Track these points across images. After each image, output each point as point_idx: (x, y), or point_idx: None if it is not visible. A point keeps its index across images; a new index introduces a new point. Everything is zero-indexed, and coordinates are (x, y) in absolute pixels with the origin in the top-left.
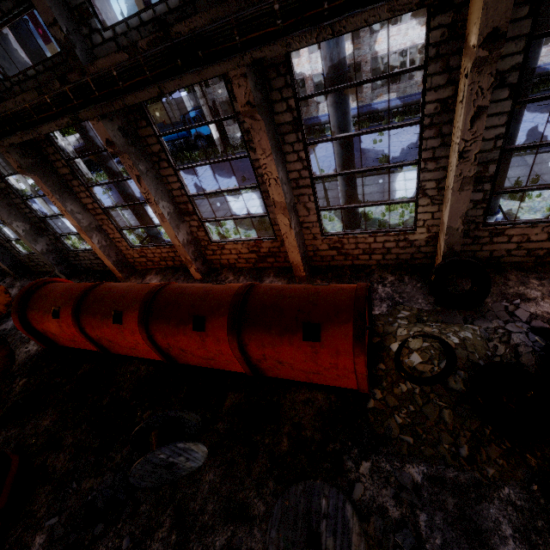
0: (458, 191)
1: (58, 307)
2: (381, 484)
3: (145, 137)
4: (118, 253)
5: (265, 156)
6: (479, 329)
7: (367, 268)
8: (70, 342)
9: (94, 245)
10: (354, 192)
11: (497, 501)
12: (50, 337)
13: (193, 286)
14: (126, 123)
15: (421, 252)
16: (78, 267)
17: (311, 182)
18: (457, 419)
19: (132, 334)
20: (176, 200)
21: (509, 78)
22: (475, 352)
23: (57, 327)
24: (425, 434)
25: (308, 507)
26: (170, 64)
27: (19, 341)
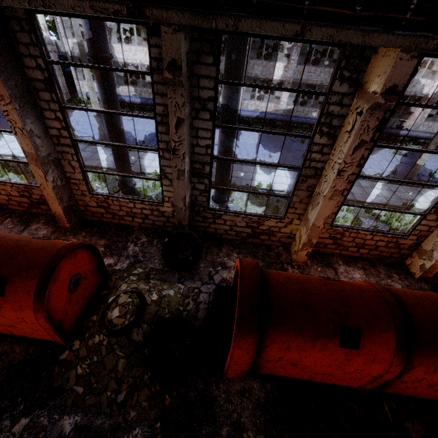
0: (177, 179)
1: None
2: None
3: None
4: None
5: (4, 103)
6: (184, 288)
7: (129, 228)
8: None
9: None
10: (125, 163)
11: None
12: None
13: None
14: None
15: (170, 221)
16: None
17: (72, 143)
18: (128, 367)
19: None
20: None
21: (208, 105)
22: (167, 308)
23: None
24: (97, 383)
25: None
26: None
27: None
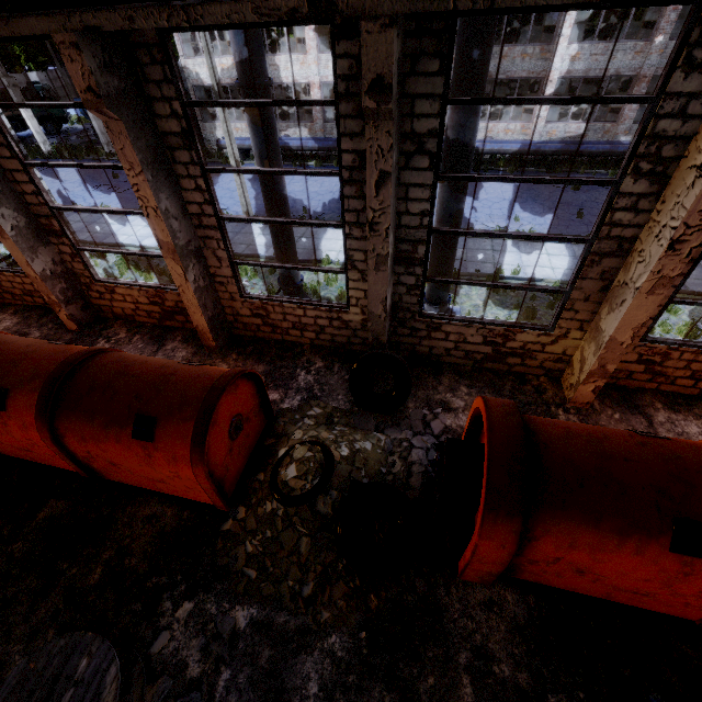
0: (374, 270)
1: None
2: (194, 632)
3: None
4: None
5: (134, 173)
6: (386, 440)
7: (297, 347)
8: None
9: None
10: (289, 248)
11: (317, 652)
12: None
13: (15, 342)
14: None
15: (358, 336)
16: None
17: (218, 223)
18: (314, 550)
19: None
20: (33, 210)
21: (428, 144)
22: (363, 468)
23: None
24: (273, 567)
25: (59, 671)
26: None
27: None
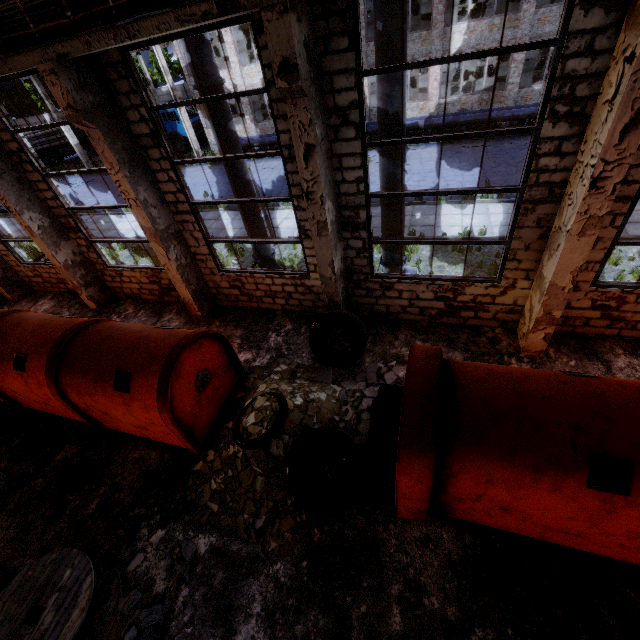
0: (318, 236)
1: None
2: (163, 555)
3: None
4: (6, 269)
5: (115, 172)
6: (341, 391)
7: (270, 313)
8: None
9: None
10: (257, 225)
11: (263, 577)
12: None
13: (36, 317)
14: None
15: (322, 300)
16: None
17: (191, 208)
18: (267, 488)
19: None
20: (54, 212)
21: (351, 116)
22: (315, 416)
23: None
24: (232, 502)
25: (49, 578)
26: None
27: None
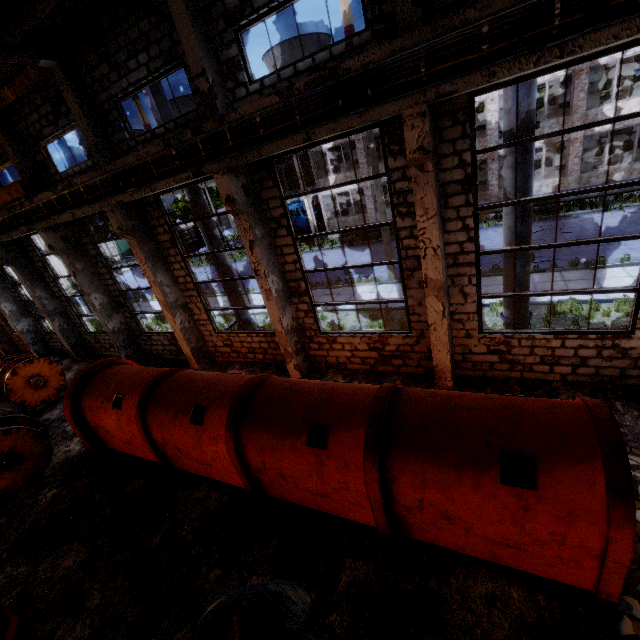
0: None
1: (122, 394)
2: None
3: (267, 200)
4: (199, 339)
5: (425, 218)
6: None
7: (547, 384)
8: (124, 444)
9: (176, 325)
10: (526, 279)
11: None
12: (100, 434)
13: (307, 382)
14: (250, 182)
15: (639, 367)
16: (147, 353)
17: (476, 259)
18: None
19: (213, 442)
20: (287, 276)
21: None
22: None
23: (113, 421)
24: None
25: None
26: (328, 105)
27: (60, 436)
